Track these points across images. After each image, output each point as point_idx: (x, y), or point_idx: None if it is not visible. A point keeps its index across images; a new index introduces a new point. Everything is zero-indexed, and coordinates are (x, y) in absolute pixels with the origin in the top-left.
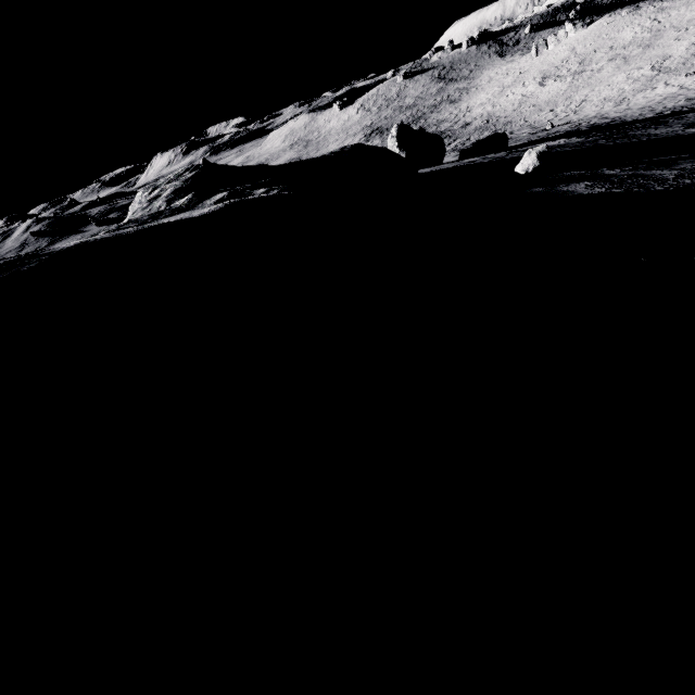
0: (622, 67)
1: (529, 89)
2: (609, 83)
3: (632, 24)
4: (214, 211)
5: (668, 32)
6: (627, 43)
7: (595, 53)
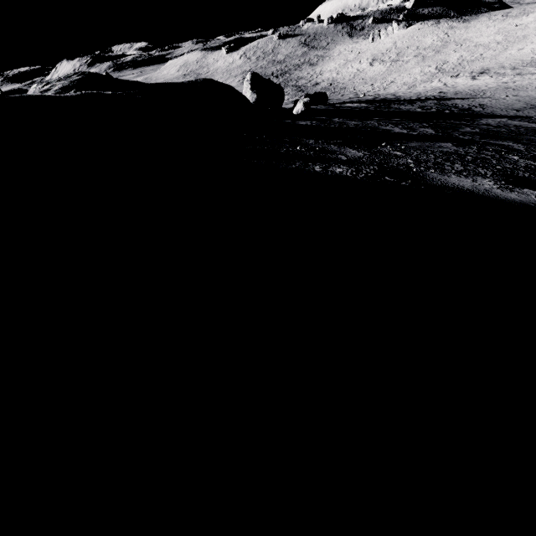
0: (420, 63)
1: (362, 66)
2: (410, 72)
3: (433, 33)
4: (73, 95)
5: (451, 44)
6: (427, 47)
7: (407, 49)
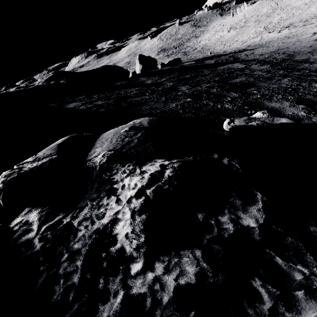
0: (256, 26)
1: (223, 33)
2: (248, 33)
3: (268, 5)
4: (31, 87)
5: (278, 10)
6: (263, 14)
7: (251, 18)
